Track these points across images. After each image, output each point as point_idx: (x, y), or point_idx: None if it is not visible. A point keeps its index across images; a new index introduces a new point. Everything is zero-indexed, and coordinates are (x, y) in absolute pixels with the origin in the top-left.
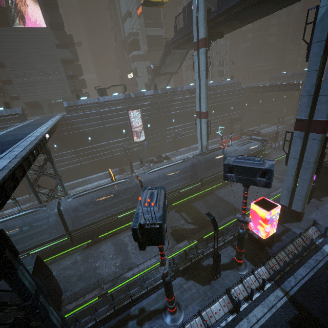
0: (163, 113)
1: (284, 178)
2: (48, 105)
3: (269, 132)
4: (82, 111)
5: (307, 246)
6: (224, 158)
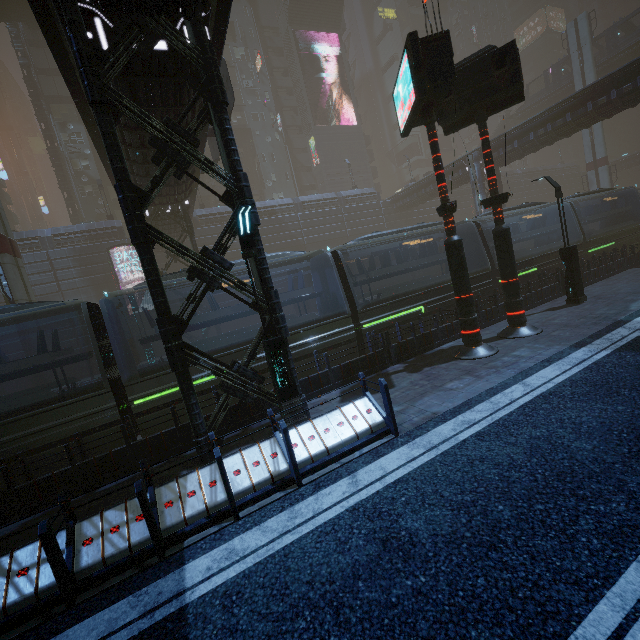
0: None
1: None
2: None
3: None
4: None
5: None
6: None
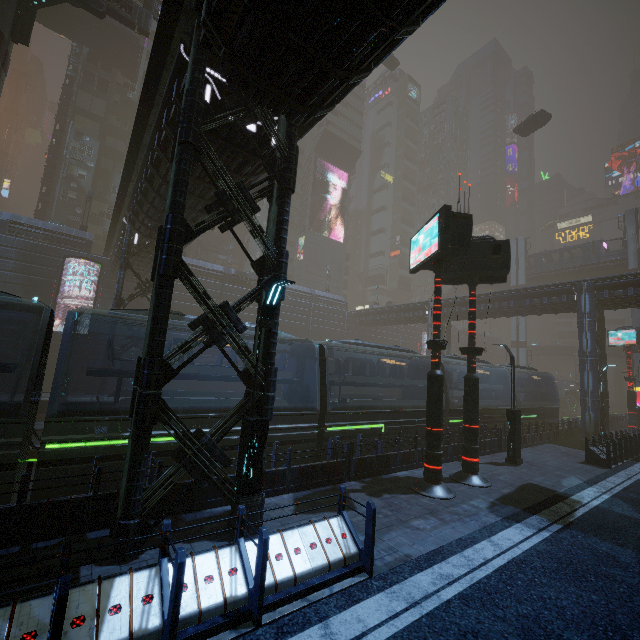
0: None
1: None
2: None
3: None
4: None
5: None
6: None
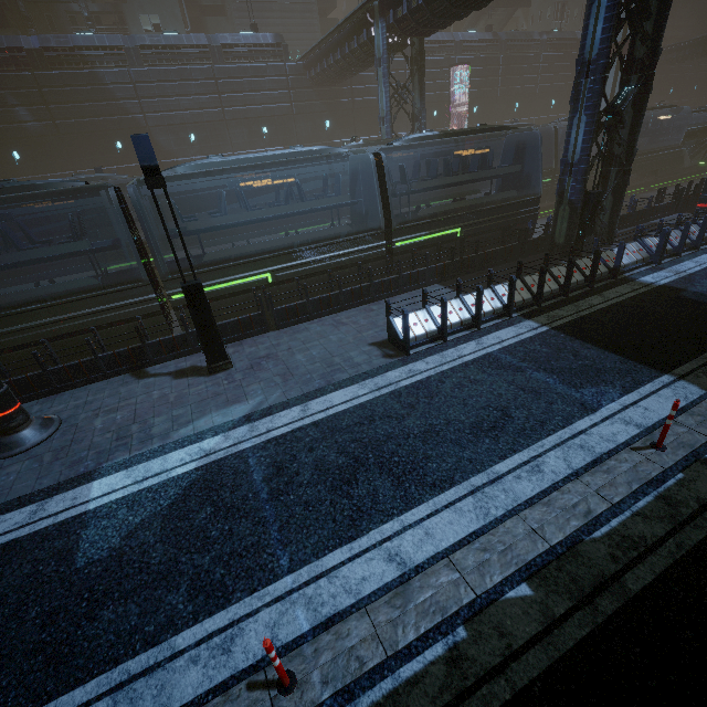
0: (503, 85)
1: None
2: None
3: None
4: None
5: None
6: None
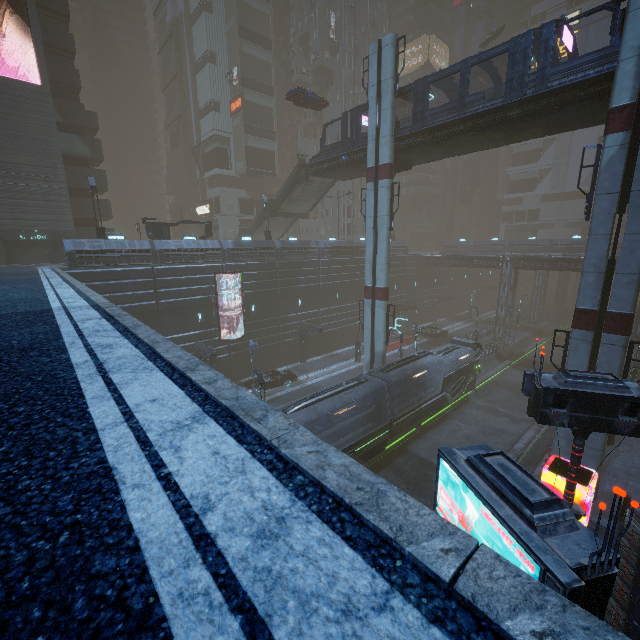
0: (283, 285)
1: (516, 414)
2: (5, 243)
3: (457, 333)
4: (109, 265)
5: (639, 554)
6: (537, 375)
